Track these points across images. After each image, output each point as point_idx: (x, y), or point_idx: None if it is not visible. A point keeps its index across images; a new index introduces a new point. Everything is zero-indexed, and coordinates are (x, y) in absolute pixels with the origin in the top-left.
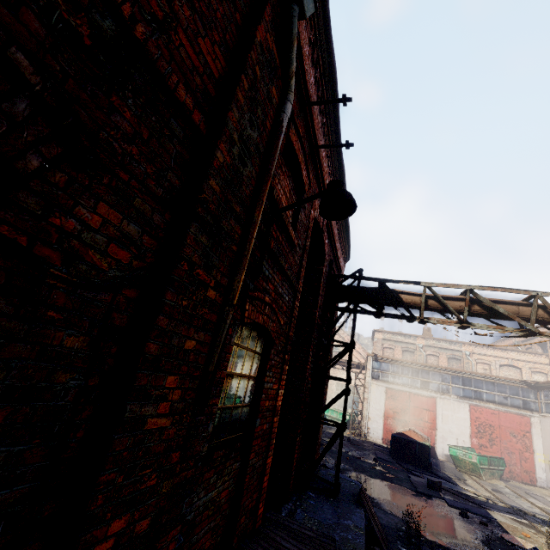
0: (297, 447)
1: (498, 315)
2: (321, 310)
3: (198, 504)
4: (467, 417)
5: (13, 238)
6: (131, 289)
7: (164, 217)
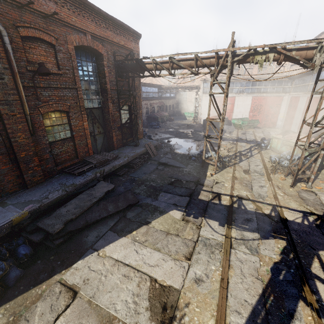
0: (115, 135)
1: (184, 68)
2: (115, 81)
3: (57, 151)
4: (250, 103)
5: None
6: None
7: None
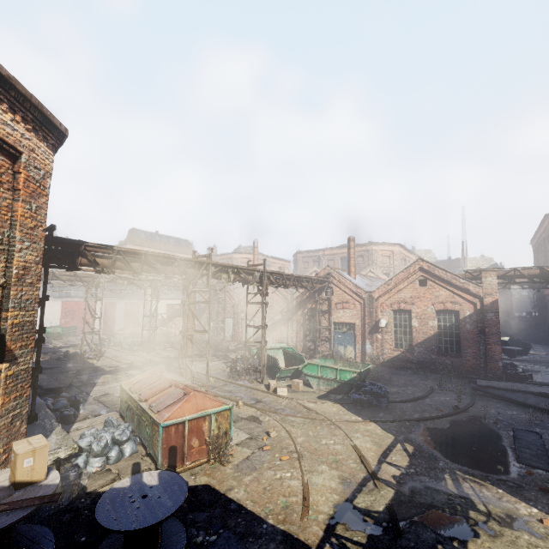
0: None
1: (63, 280)
2: None
3: None
4: (60, 308)
5: None
6: None
7: None
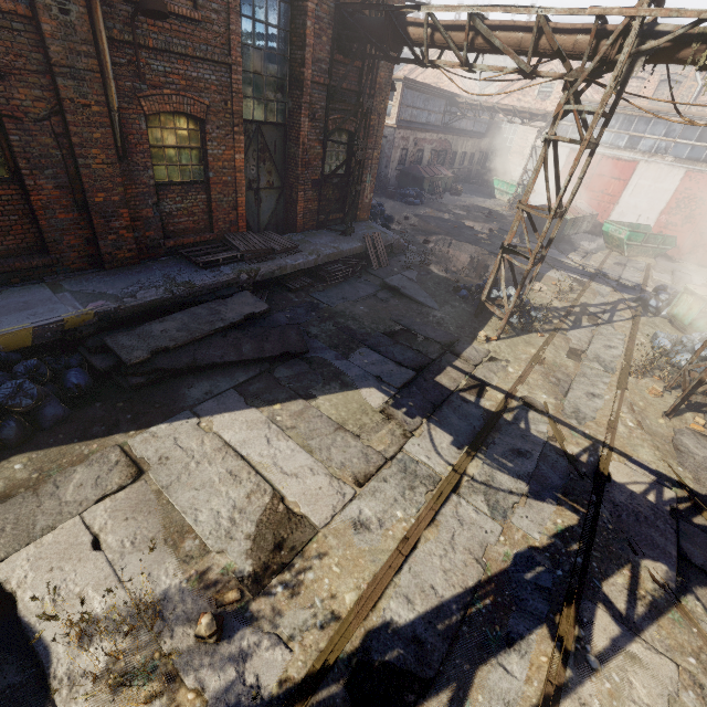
0: (303, 199)
1: (501, 51)
2: (329, 63)
3: (171, 207)
4: (673, 188)
5: (8, 114)
6: (56, 117)
7: (47, 79)
